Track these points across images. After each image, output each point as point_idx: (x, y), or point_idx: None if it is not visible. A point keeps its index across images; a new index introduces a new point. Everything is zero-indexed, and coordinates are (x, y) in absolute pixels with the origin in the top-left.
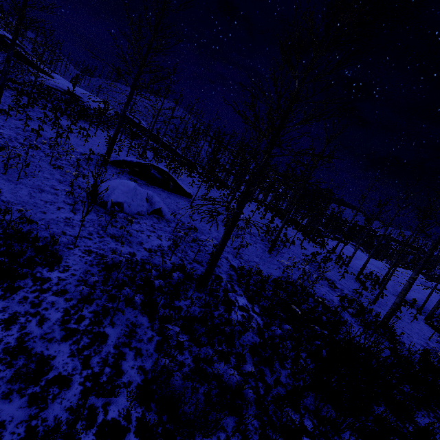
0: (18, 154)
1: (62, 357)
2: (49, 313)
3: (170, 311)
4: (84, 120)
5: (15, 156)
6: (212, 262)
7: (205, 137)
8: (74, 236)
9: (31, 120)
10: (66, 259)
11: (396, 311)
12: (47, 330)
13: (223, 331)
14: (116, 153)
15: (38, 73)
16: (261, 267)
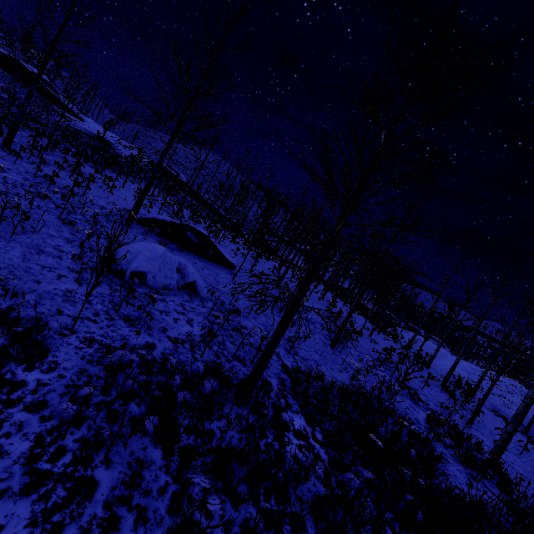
0: (18, 203)
1: (14, 528)
2: (11, 443)
3: (197, 438)
4: (113, 169)
5: (13, 206)
6: (259, 364)
7: (254, 196)
8: (73, 316)
9: (45, 164)
10: (55, 351)
11: (508, 443)
12: (1, 474)
13: (274, 478)
14: (146, 209)
15: (67, 114)
16: (322, 368)
